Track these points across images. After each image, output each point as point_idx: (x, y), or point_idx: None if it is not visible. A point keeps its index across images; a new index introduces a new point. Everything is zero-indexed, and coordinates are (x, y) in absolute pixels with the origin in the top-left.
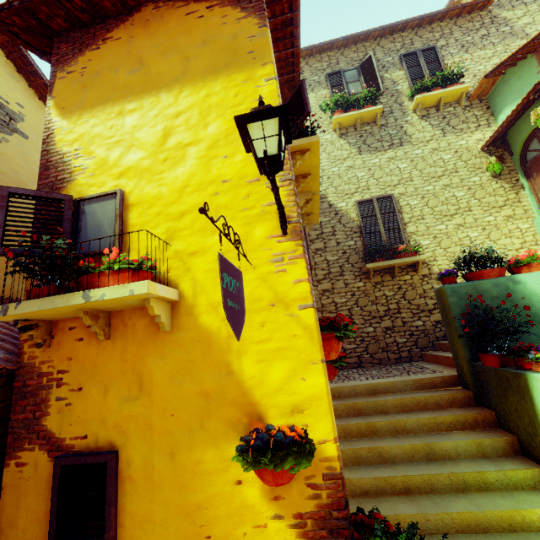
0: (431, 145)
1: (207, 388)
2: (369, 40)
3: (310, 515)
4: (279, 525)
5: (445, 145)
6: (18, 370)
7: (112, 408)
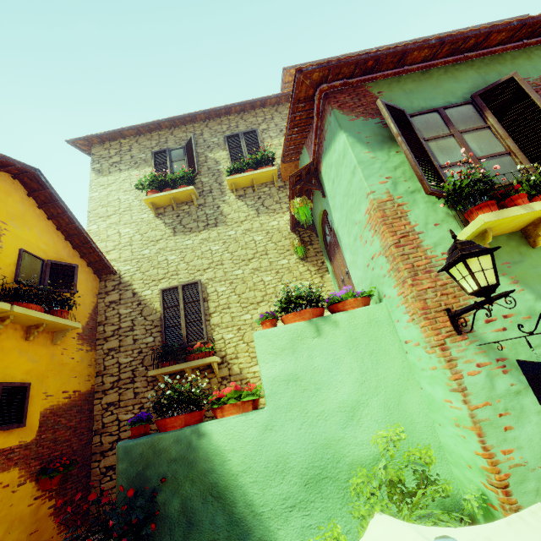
0: (245, 226)
1: None
2: (199, 121)
3: None
4: None
5: (258, 226)
6: None
7: None
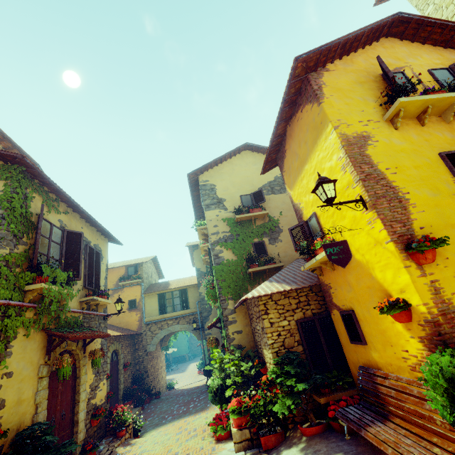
0: None
1: (368, 285)
2: None
3: (424, 338)
4: (414, 340)
5: None
6: (320, 284)
7: (346, 295)
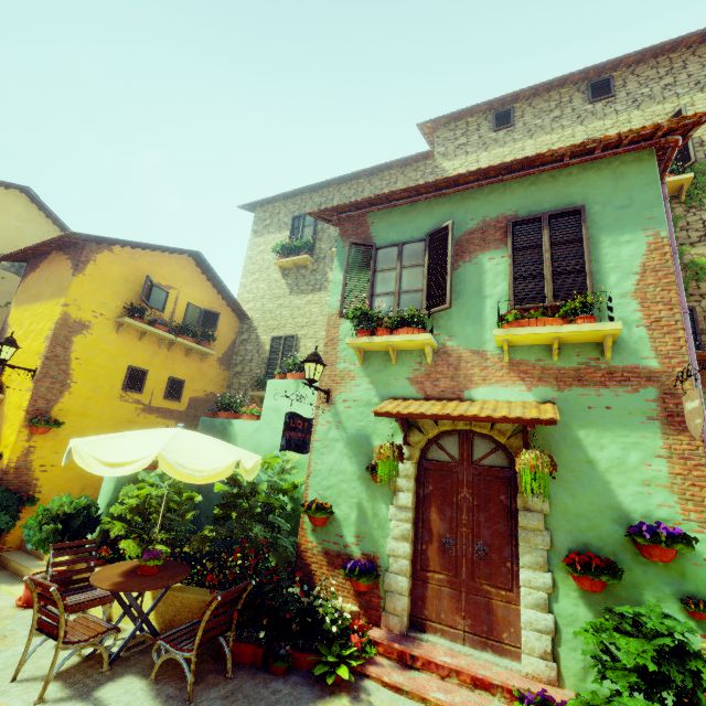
0: None
1: None
2: (334, 185)
3: None
4: None
5: None
6: None
7: None
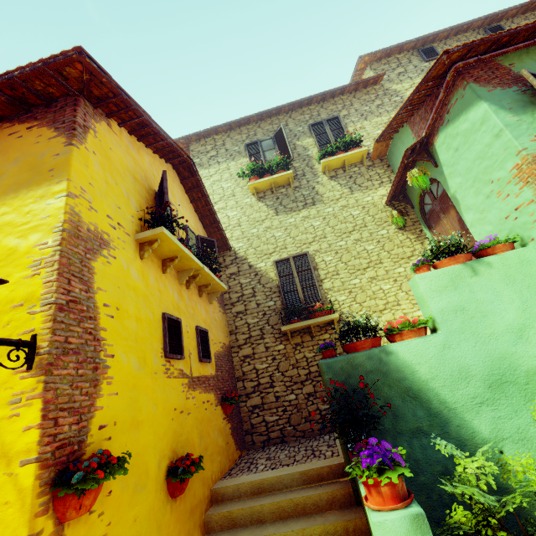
0: (341, 203)
1: None
2: (282, 113)
3: None
4: None
5: (353, 202)
6: None
7: None
